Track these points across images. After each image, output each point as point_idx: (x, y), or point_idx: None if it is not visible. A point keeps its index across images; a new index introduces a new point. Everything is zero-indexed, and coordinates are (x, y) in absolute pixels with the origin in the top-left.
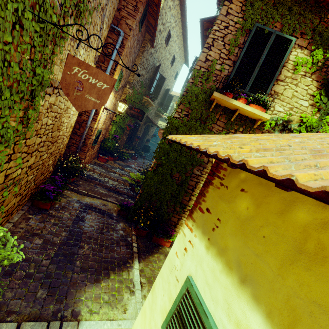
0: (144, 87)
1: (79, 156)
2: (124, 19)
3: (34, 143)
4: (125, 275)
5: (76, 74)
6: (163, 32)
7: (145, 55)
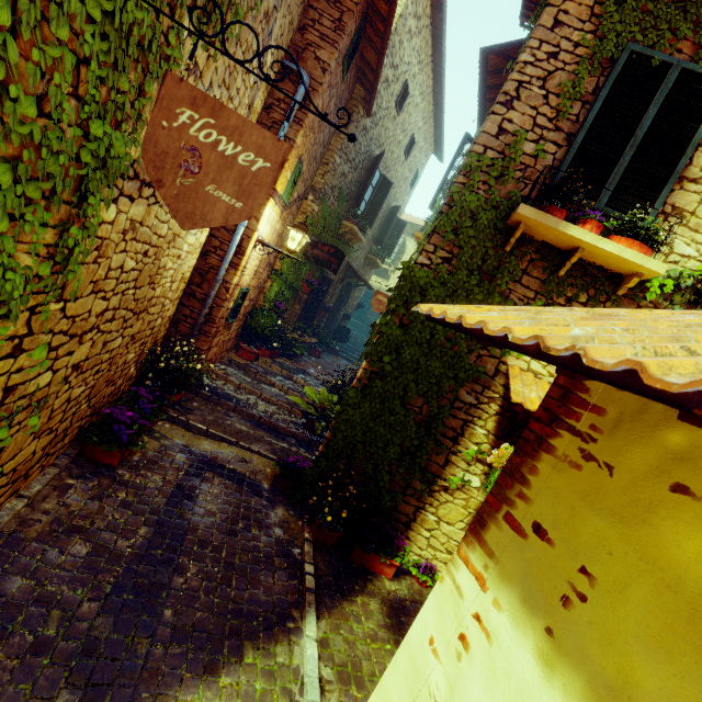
0: (345, 200)
1: (196, 344)
2: (311, 48)
3: (89, 312)
4: (281, 654)
5: (186, 129)
6: (392, 84)
7: (351, 131)
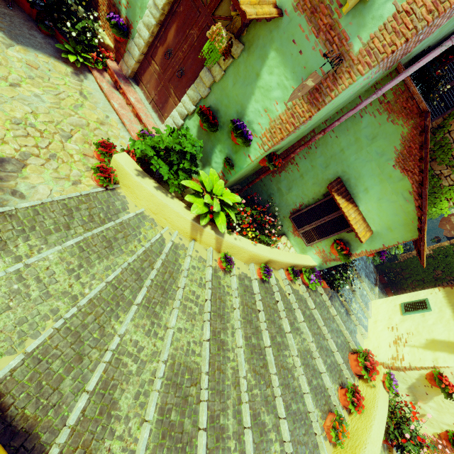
0: None
1: None
2: None
3: None
4: (372, 286)
5: (451, 218)
6: None
7: None
